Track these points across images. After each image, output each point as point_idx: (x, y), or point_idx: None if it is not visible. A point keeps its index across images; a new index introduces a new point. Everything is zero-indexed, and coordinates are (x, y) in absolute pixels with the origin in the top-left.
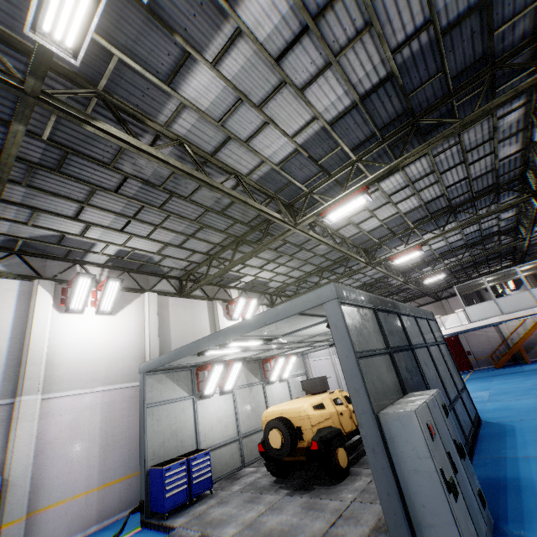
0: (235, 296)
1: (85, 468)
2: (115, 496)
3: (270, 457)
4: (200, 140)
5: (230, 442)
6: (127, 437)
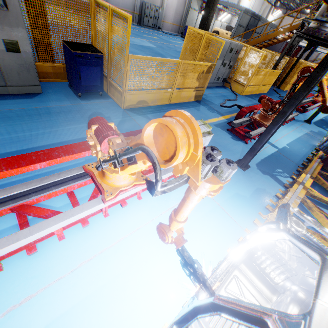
0: None
1: (171, 17)
2: (174, 28)
3: None
4: None
5: None
6: (179, 14)
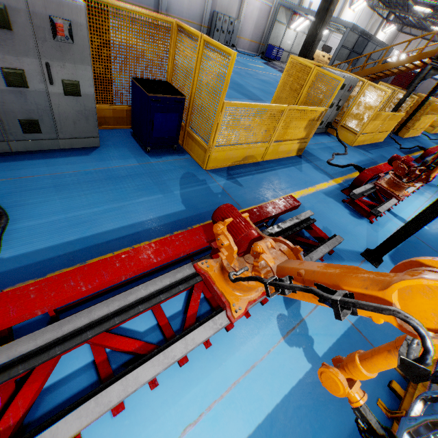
0: None
1: (249, 31)
2: (252, 46)
3: None
4: None
5: (286, 51)
6: (260, 28)
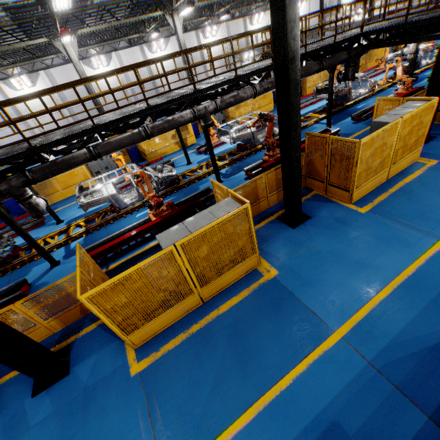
0: (254, 11)
1: None
2: None
3: None
4: None
5: None
6: None
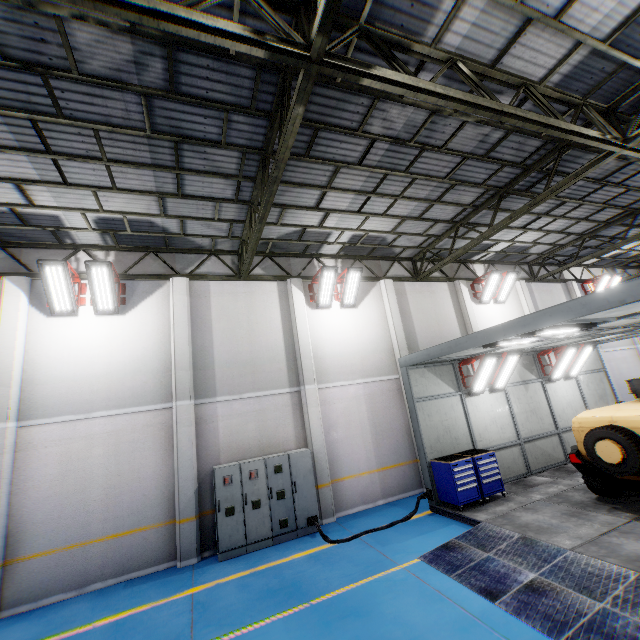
0: (480, 273)
1: (363, 451)
2: (393, 479)
3: (592, 472)
4: (479, 47)
5: (509, 446)
6: (393, 428)
